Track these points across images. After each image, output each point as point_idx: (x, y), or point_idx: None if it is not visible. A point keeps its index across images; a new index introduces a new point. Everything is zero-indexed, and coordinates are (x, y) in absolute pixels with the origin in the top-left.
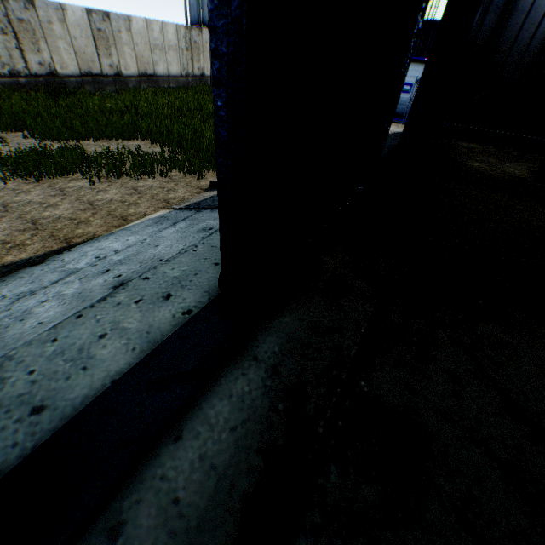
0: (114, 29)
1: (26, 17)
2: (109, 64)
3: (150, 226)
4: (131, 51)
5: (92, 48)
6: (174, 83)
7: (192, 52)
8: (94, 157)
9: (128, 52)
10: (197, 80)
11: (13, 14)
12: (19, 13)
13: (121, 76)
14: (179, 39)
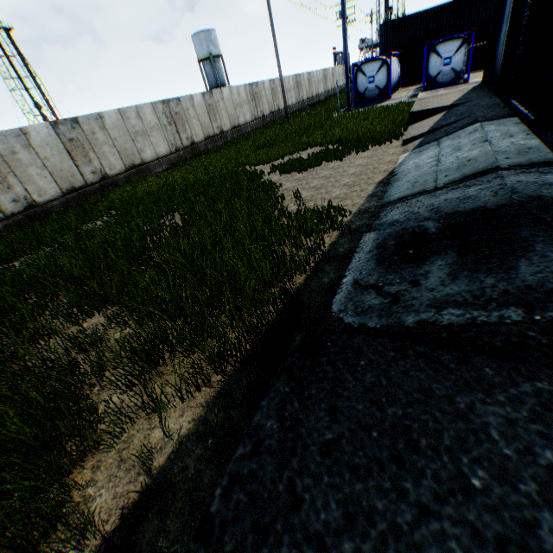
0: (215, 101)
1: (177, 110)
2: (216, 126)
3: (422, 152)
4: (225, 113)
5: (207, 118)
6: (250, 128)
7: (255, 101)
8: (320, 154)
9: (224, 114)
10: (261, 121)
11: (172, 111)
12: (174, 109)
13: (223, 132)
14: (247, 94)
